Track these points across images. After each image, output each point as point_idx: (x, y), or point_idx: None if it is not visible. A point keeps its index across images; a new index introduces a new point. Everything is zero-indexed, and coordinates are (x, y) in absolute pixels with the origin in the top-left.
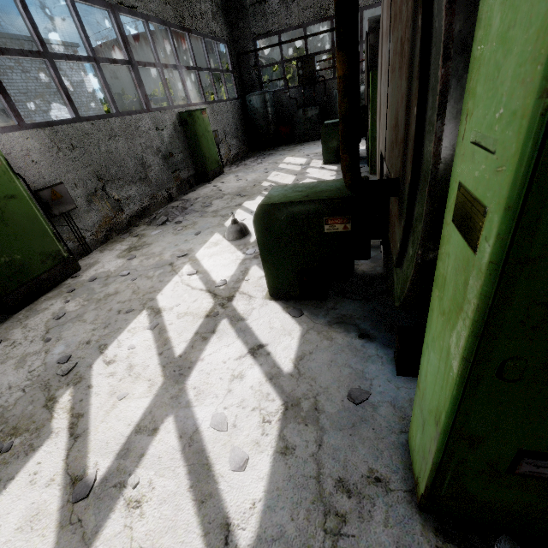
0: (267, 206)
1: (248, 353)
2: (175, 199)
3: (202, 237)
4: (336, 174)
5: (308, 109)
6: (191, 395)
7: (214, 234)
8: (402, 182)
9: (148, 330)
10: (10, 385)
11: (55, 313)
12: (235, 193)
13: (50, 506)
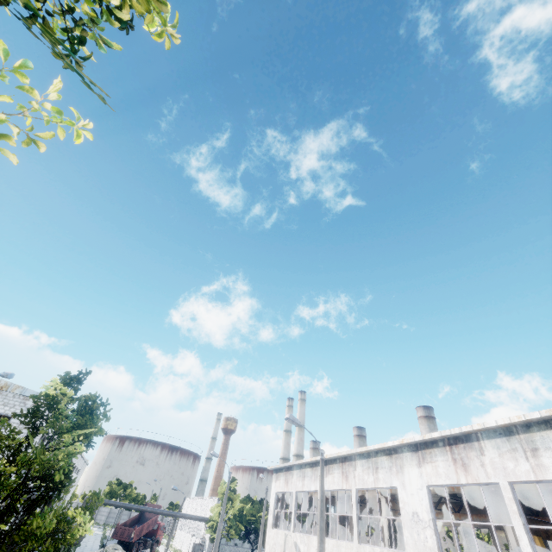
0: None
1: None
2: None
3: None
4: None
5: None
6: None
7: None
8: None
9: None
10: None
11: None
12: None
13: None
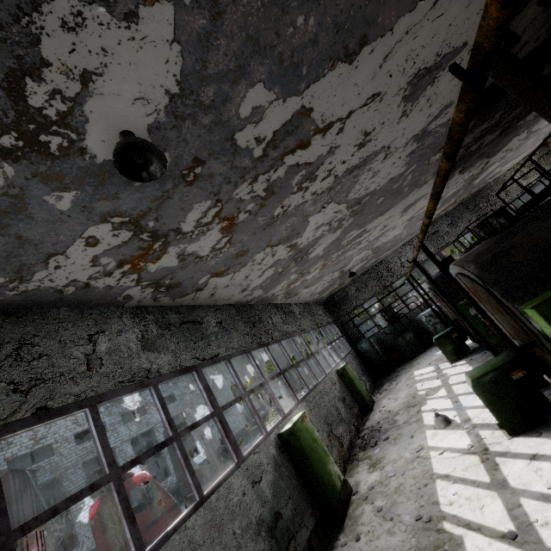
0: (476, 379)
1: (530, 460)
2: (361, 430)
3: (418, 436)
4: (470, 364)
5: (404, 335)
6: (520, 487)
7: (425, 431)
8: (534, 341)
9: (453, 484)
10: (401, 540)
11: (373, 510)
12: (405, 407)
13: (502, 547)
